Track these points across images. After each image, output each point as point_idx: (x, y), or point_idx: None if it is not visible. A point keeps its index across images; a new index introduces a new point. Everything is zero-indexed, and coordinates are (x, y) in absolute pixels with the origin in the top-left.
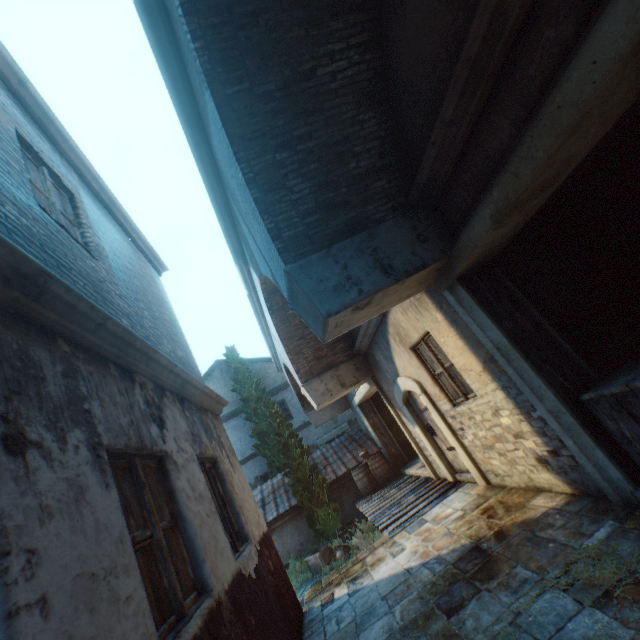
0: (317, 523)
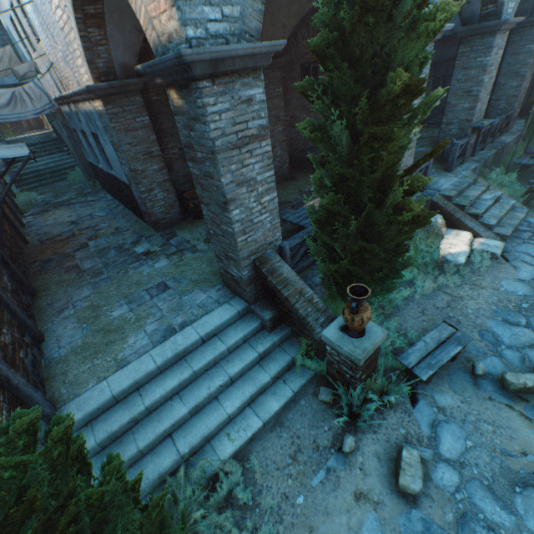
0: (5, 134)
